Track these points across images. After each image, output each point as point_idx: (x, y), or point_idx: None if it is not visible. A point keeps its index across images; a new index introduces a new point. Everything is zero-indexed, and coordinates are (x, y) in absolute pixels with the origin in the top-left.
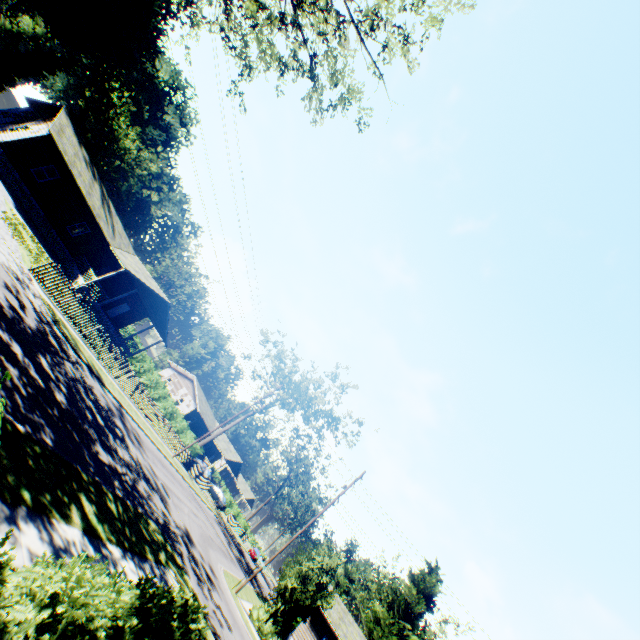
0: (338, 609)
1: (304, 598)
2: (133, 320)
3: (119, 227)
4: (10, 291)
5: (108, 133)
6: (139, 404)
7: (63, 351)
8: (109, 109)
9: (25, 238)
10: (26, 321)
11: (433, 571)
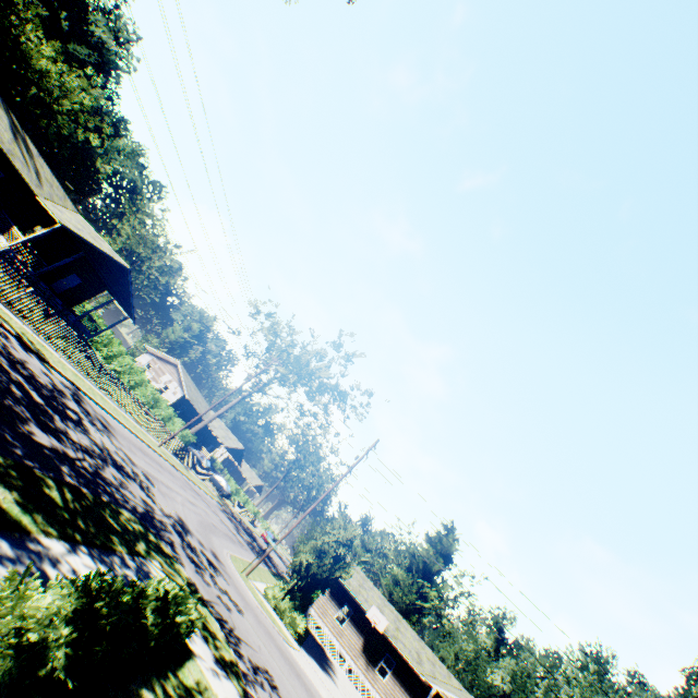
0: (357, 577)
1: (321, 572)
2: (88, 295)
3: (46, 173)
4: None
5: (13, 48)
6: (106, 389)
7: None
8: (7, 10)
9: None
10: None
11: (450, 532)
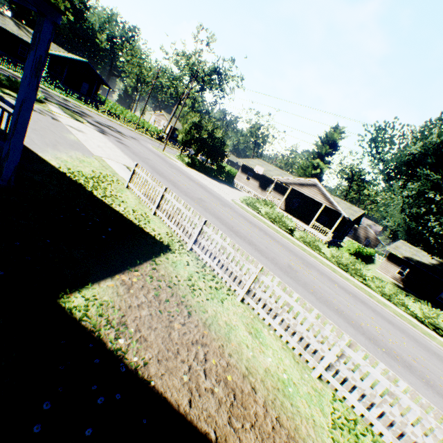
0: (259, 164)
1: (188, 139)
2: (96, 91)
3: None
4: None
5: None
6: (96, 110)
7: None
8: None
9: None
10: None
11: (335, 130)
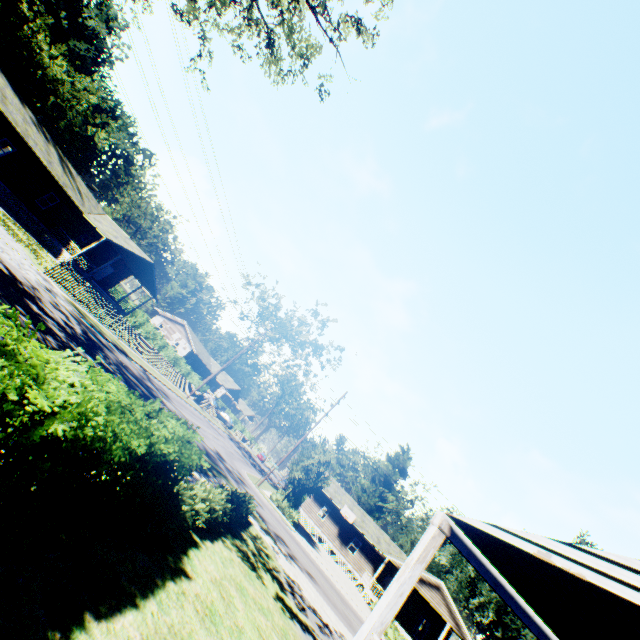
0: (333, 486)
1: (308, 483)
2: (119, 280)
3: (84, 189)
4: (56, 308)
5: (29, 58)
6: (152, 361)
7: (100, 342)
8: (23, 27)
9: (17, 233)
10: (77, 330)
11: (405, 452)
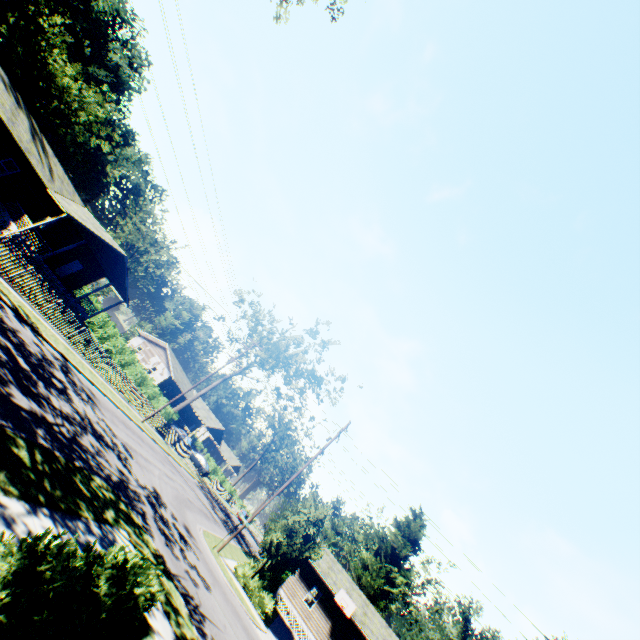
0: (327, 559)
1: (291, 551)
2: (88, 280)
3: (59, 170)
4: None
5: (41, 68)
6: (96, 365)
7: None
8: (38, 37)
9: None
10: None
11: (417, 517)
